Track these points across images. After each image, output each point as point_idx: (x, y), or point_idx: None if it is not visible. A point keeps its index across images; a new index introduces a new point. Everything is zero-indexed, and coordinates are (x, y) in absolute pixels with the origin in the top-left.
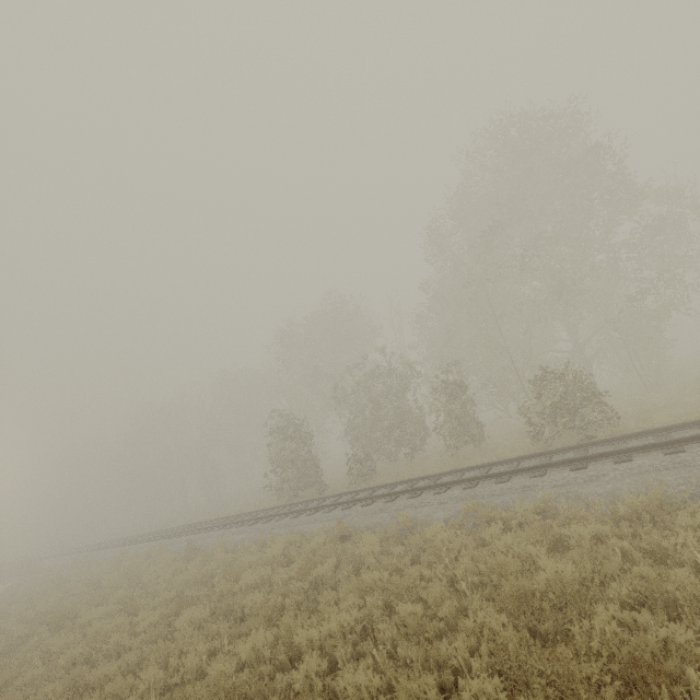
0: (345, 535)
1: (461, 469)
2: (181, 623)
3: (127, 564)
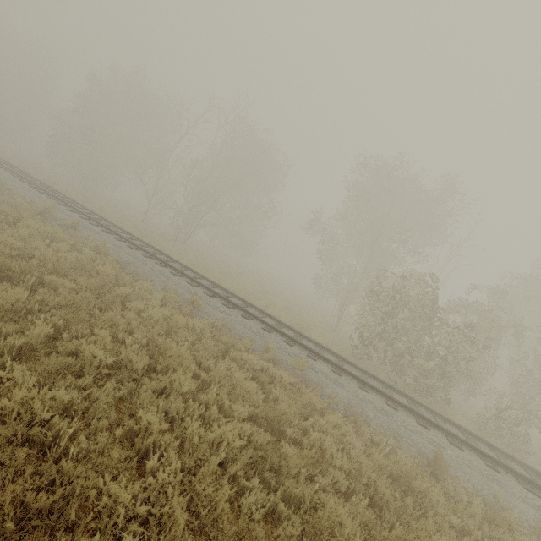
0: None
1: None
2: None
3: (254, 361)
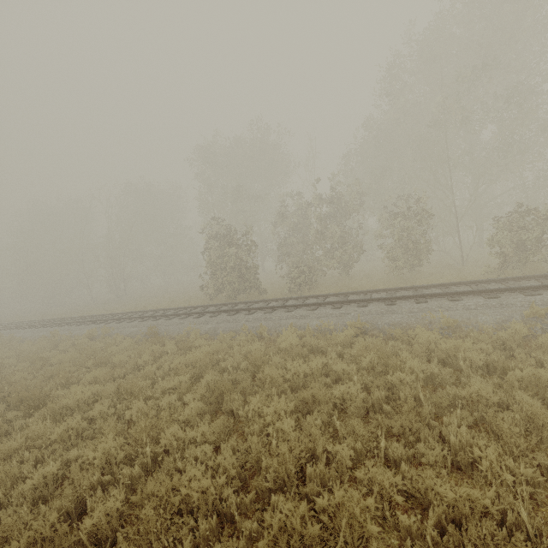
0: (361, 331)
1: (449, 284)
2: (268, 416)
3: (67, 344)
